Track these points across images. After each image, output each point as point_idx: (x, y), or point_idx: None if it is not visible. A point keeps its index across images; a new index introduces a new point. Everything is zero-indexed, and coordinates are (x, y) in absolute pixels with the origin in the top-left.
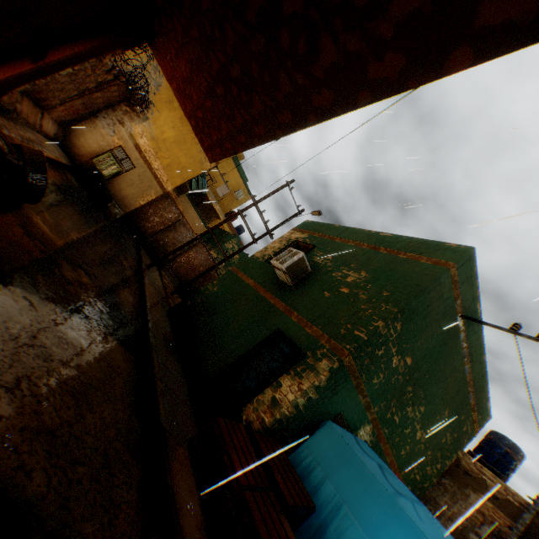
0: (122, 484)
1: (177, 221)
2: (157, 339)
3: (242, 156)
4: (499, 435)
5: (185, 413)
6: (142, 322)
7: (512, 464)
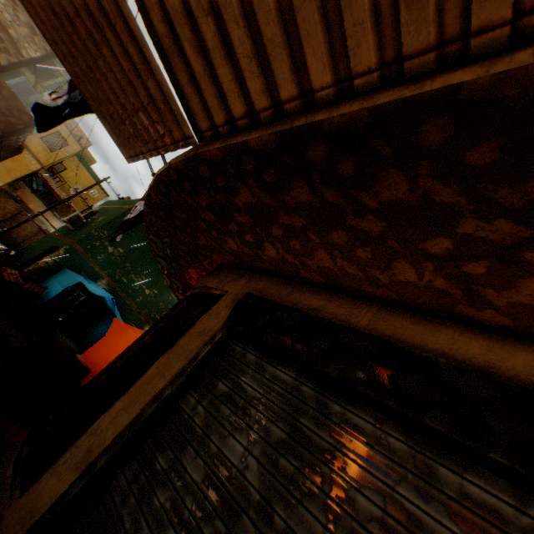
0: None
1: (20, 213)
2: None
3: (95, 160)
4: None
5: None
6: None
7: None
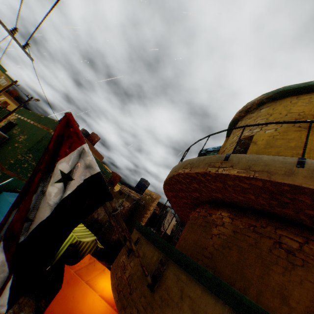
0: None
1: None
2: None
3: None
4: (142, 179)
5: None
6: None
7: (145, 187)
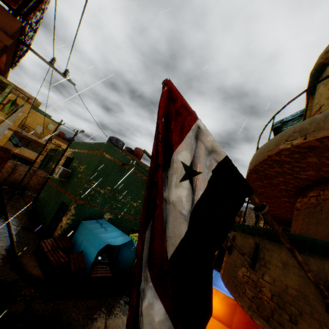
0: (3, 268)
1: (16, 165)
2: (17, 231)
3: (39, 102)
4: None
5: (35, 246)
6: (9, 228)
7: None
